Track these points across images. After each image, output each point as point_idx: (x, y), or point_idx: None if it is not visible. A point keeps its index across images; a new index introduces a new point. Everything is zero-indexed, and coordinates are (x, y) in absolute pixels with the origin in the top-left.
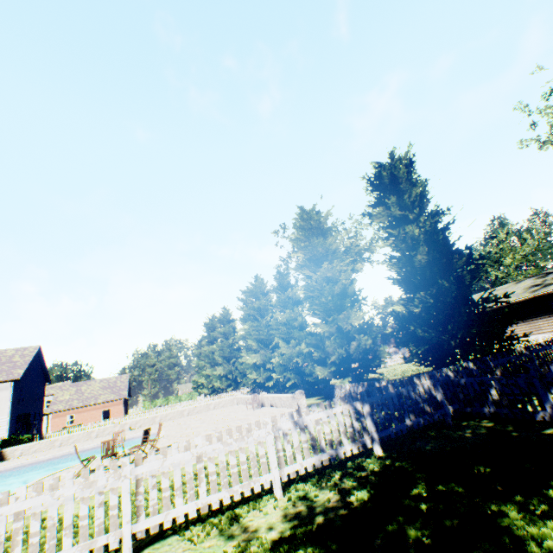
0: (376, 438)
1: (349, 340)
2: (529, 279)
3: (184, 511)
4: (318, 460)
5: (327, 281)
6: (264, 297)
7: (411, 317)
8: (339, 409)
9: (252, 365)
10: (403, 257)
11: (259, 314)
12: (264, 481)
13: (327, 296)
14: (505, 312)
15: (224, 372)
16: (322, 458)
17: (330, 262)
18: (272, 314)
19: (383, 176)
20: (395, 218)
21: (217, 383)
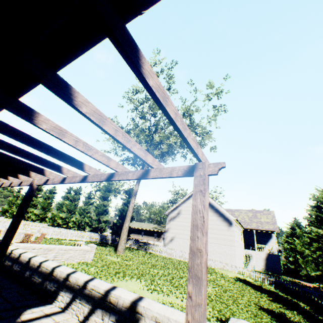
0: (98, 240)
1: (100, 223)
2: (156, 225)
3: (74, 238)
4: (90, 239)
5: (104, 205)
6: (79, 194)
7: (116, 224)
8: (96, 234)
9: (60, 217)
10: (122, 211)
11: (73, 200)
12: (83, 239)
13: (101, 209)
14: (145, 231)
15: (39, 213)
16: (91, 240)
17: (107, 200)
18: (78, 202)
19: (128, 192)
20: (125, 202)
21: (33, 216)
